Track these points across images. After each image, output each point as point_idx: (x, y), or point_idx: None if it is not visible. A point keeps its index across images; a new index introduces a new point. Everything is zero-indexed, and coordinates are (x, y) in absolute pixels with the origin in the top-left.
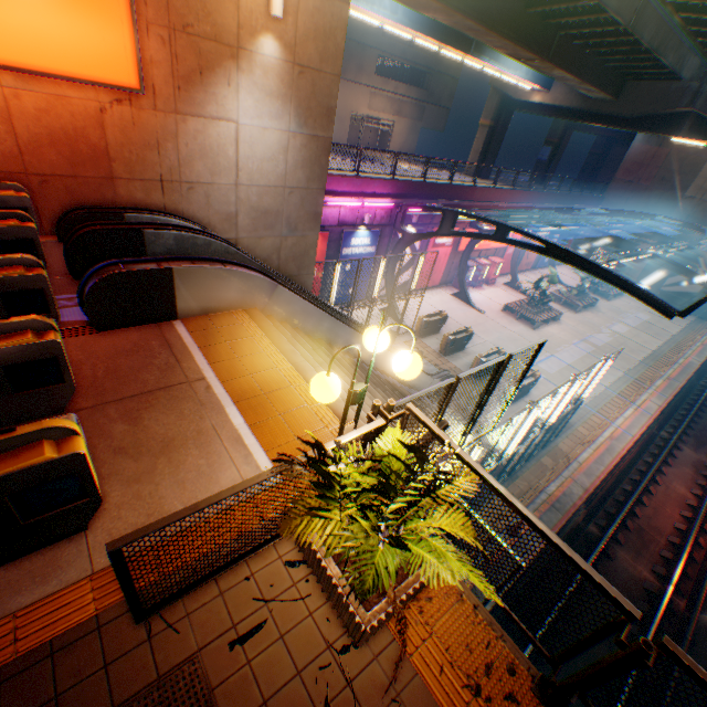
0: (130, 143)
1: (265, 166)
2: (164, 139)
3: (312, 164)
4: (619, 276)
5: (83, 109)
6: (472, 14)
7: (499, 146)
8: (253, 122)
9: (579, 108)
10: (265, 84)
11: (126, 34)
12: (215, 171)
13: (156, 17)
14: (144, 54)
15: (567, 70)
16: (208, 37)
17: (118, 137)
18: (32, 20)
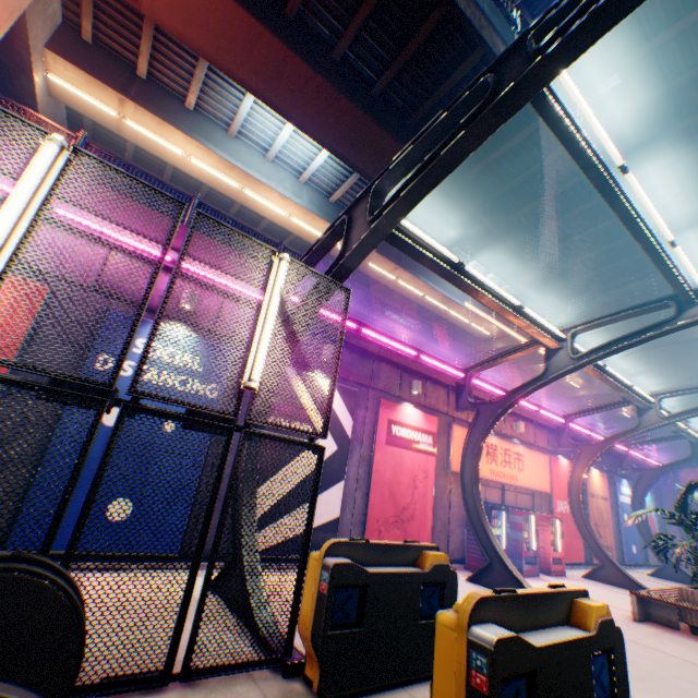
0: None
1: None
2: None
3: None
4: None
5: None
6: (365, 112)
7: None
8: None
9: None
10: None
11: None
12: None
13: None
14: None
15: (516, 245)
16: None
17: None
18: None
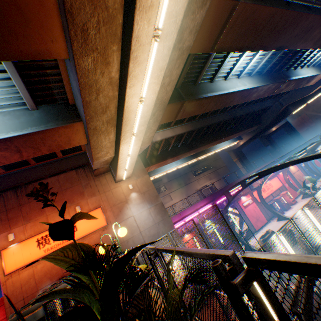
0: (108, 238)
1: (146, 221)
2: (116, 232)
3: (160, 211)
4: (287, 162)
5: (96, 237)
6: (190, 149)
7: (247, 160)
8: (137, 212)
9: (254, 134)
10: (136, 202)
11: (102, 214)
12: (132, 232)
13: (107, 207)
14: (107, 216)
15: (232, 134)
16: (119, 203)
17: (105, 239)
18: (84, 225)
